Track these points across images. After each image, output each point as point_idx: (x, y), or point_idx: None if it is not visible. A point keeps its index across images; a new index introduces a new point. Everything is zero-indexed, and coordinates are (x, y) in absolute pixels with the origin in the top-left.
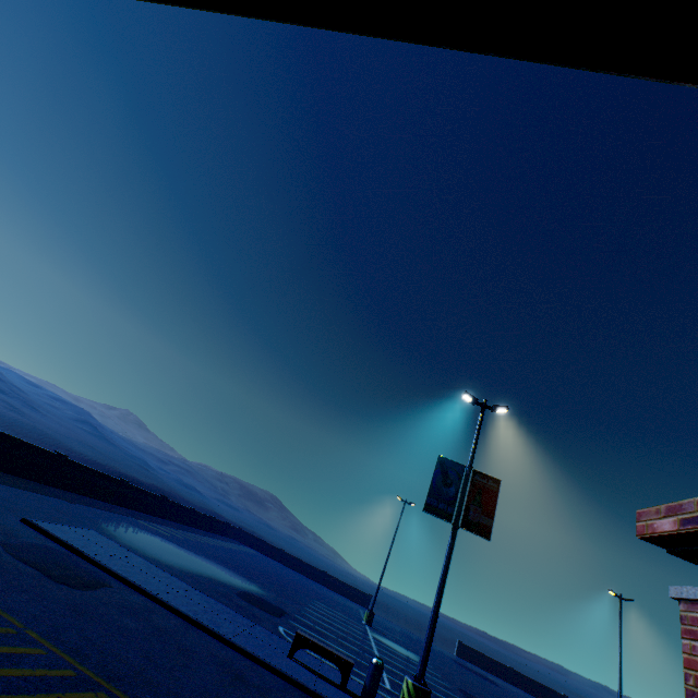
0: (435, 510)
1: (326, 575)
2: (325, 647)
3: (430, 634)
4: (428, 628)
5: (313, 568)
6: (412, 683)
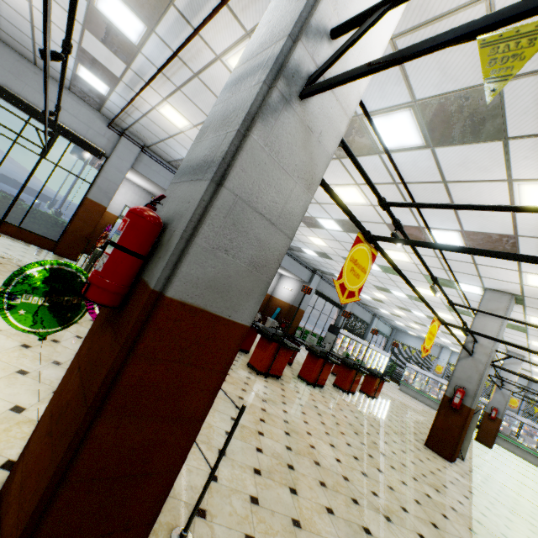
0: (77, 155)
1: (17, 182)
2: (10, 194)
3: (65, 198)
4: (65, 196)
5: (3, 176)
6: (55, 210)
